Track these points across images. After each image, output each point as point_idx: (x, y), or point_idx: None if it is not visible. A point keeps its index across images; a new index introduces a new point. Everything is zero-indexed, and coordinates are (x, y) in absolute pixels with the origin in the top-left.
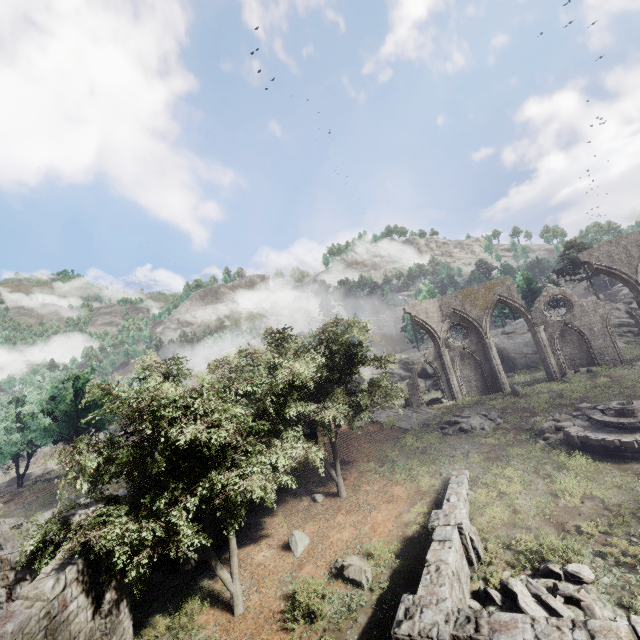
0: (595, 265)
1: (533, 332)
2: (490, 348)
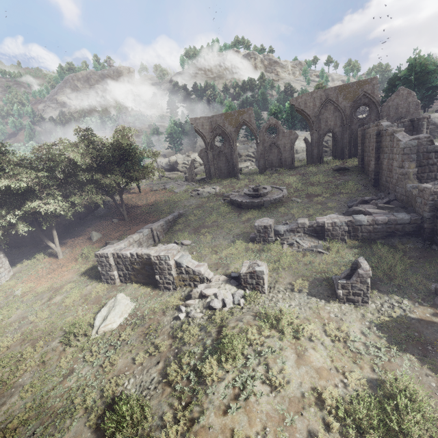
0: (297, 108)
1: (257, 145)
2: (234, 152)
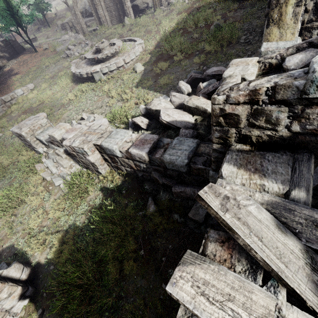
0: None
1: None
2: None
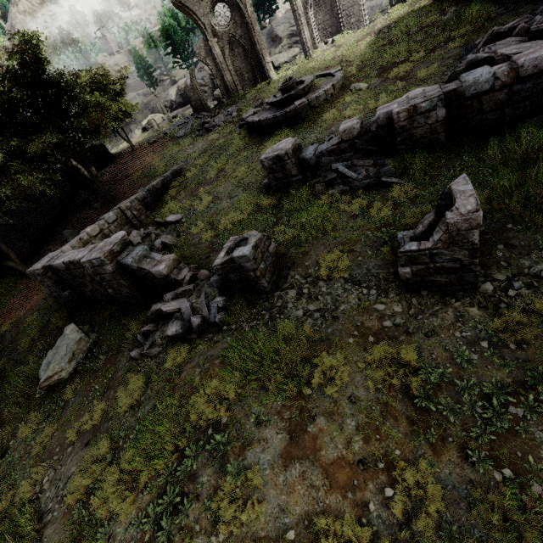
0: None
1: None
2: (253, 29)
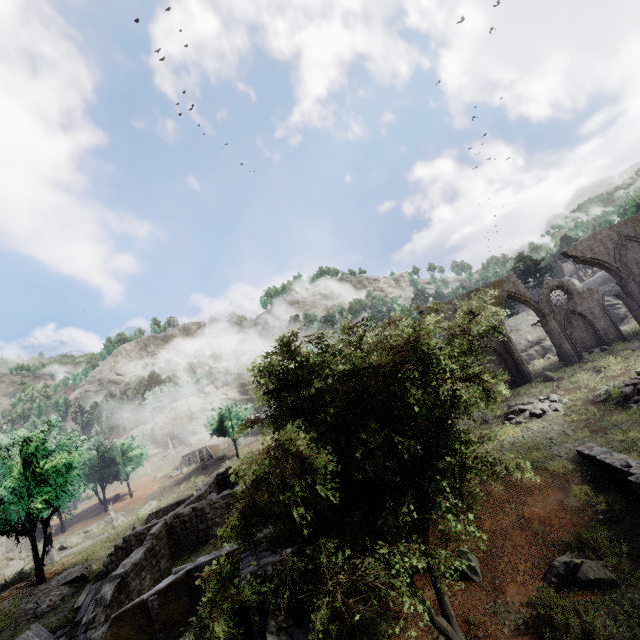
0: (581, 258)
1: (545, 321)
2: (510, 341)
